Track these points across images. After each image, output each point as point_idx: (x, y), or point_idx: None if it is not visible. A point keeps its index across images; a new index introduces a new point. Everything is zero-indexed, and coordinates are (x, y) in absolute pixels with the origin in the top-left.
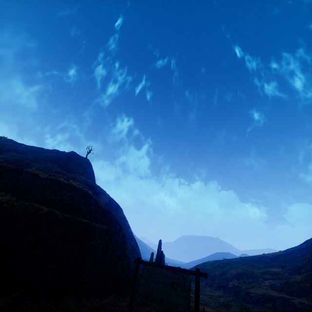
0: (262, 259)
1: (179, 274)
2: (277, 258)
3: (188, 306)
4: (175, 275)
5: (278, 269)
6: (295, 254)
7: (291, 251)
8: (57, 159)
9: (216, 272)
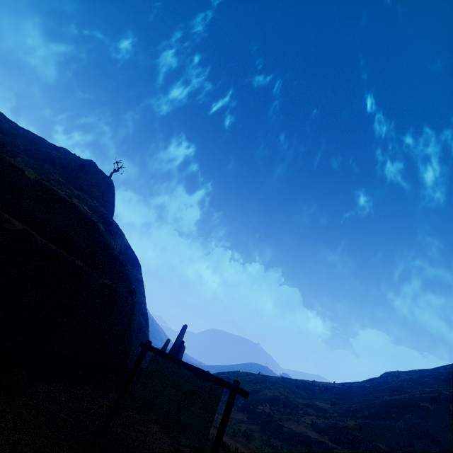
0: (309, 387)
1: (206, 382)
2: (328, 391)
3: (207, 433)
4: (199, 382)
5: (327, 405)
6: (353, 391)
7: (350, 386)
8: (64, 163)
9: (245, 388)
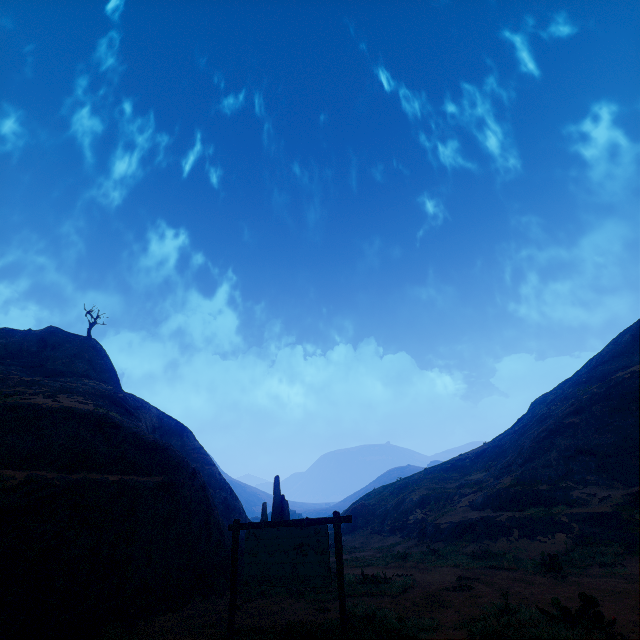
0: (458, 464)
1: (309, 529)
2: (480, 457)
3: (328, 573)
4: (303, 532)
5: (482, 475)
6: (504, 443)
7: (500, 440)
8: (14, 350)
9: (387, 506)
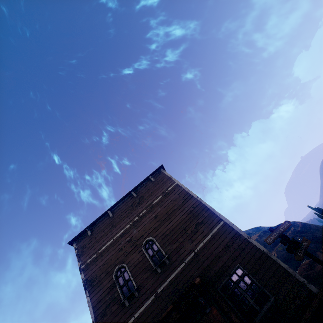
0: None
1: None
2: None
3: None
4: None
5: None
6: None
7: None
8: None
9: None
